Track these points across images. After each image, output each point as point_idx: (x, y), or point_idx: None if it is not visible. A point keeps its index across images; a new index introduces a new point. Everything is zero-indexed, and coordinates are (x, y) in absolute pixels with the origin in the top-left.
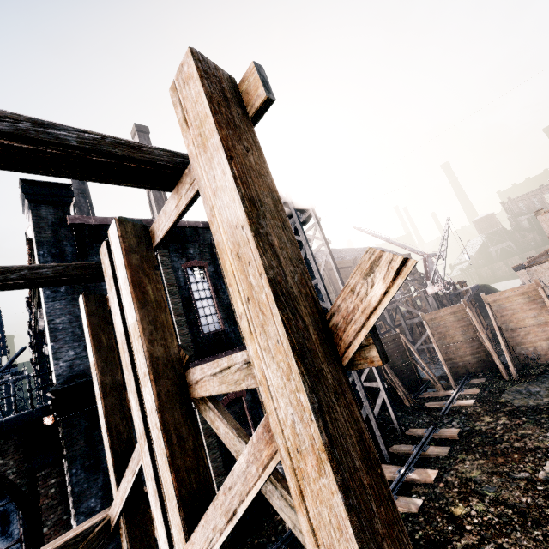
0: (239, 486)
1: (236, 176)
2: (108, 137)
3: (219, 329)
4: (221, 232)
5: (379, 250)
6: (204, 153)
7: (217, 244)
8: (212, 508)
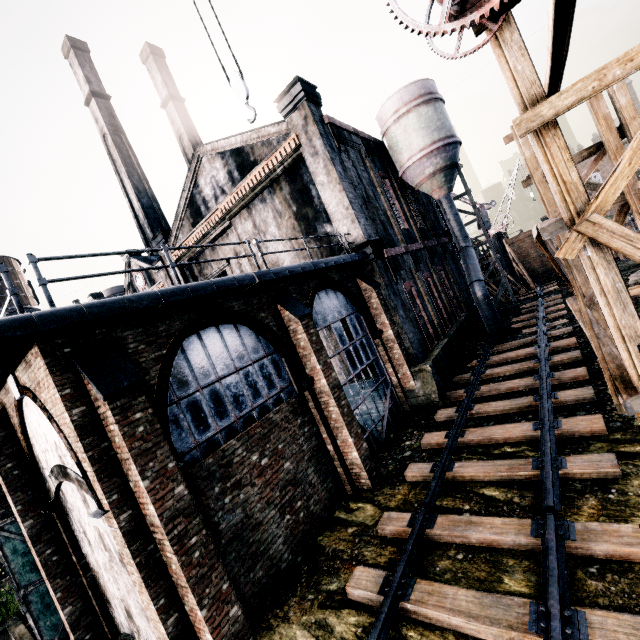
0: None
1: None
2: None
3: (407, 228)
4: None
5: None
6: None
7: None
8: None
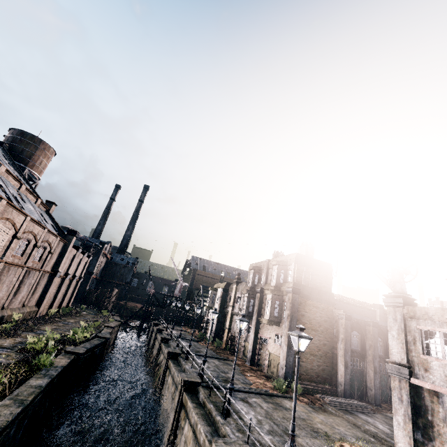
0: None
1: None
2: None
3: None
4: None
5: None
6: None
7: None
8: None
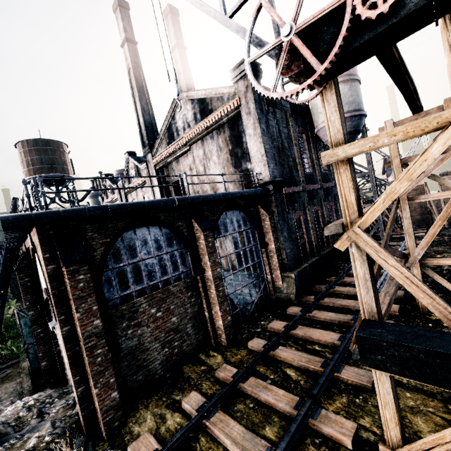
0: None
1: None
2: None
3: (311, 172)
4: None
5: None
6: None
7: None
8: None
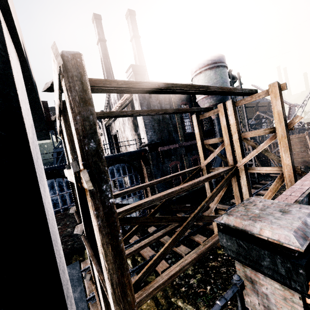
0: (261, 147)
1: (281, 104)
2: (249, 89)
3: (191, 132)
4: (275, 110)
5: (299, 115)
6: (275, 98)
7: (273, 112)
8: (252, 152)
